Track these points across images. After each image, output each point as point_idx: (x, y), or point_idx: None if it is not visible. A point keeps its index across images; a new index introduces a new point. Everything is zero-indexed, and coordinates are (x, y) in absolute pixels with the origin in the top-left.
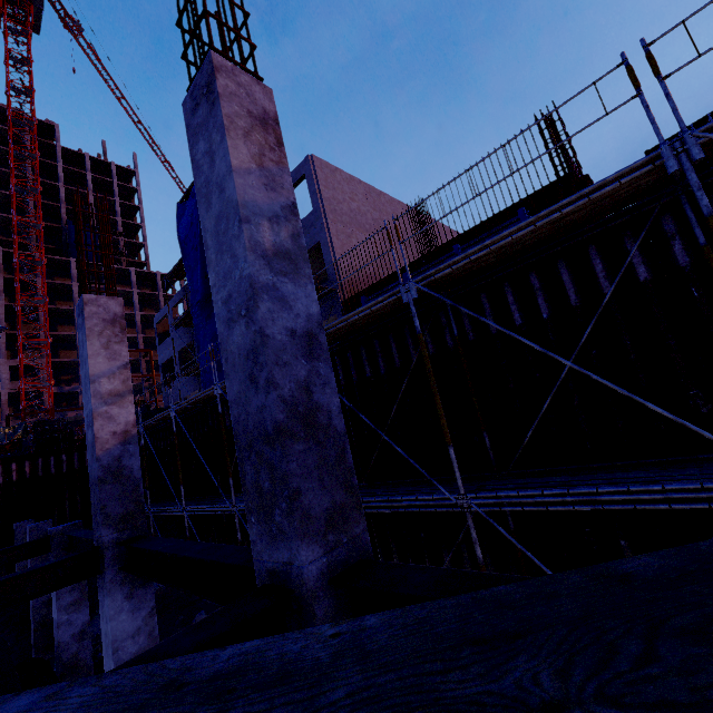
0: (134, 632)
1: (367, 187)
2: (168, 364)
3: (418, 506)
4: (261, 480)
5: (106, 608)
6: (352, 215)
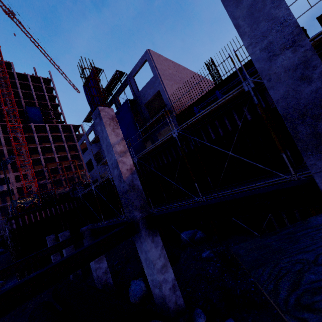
0: (158, 256)
1: (173, 63)
2: (88, 163)
3: None
4: (318, 129)
5: (144, 247)
6: (170, 76)
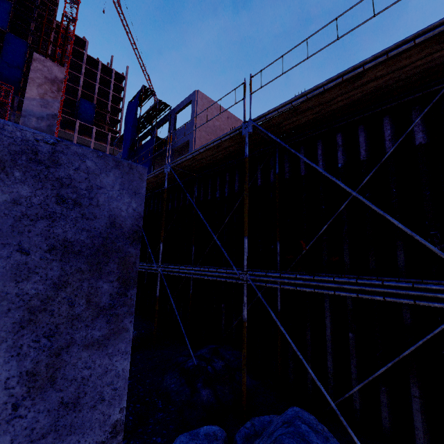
0: None
1: (230, 115)
2: None
3: (165, 277)
4: None
5: None
6: (214, 129)
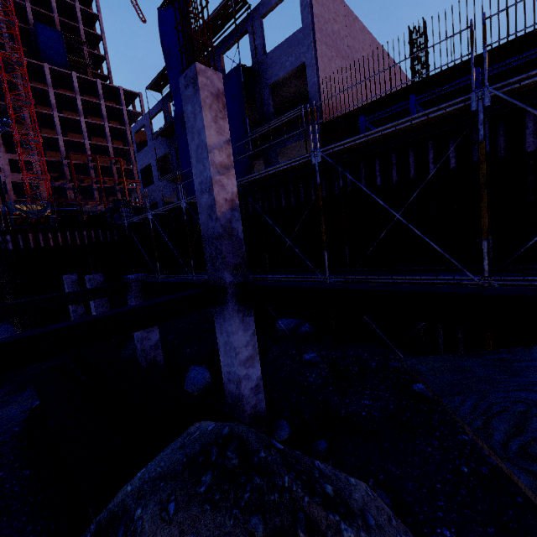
0: (245, 344)
1: (346, 9)
2: (145, 171)
3: None
4: None
5: (228, 327)
6: (334, 38)
